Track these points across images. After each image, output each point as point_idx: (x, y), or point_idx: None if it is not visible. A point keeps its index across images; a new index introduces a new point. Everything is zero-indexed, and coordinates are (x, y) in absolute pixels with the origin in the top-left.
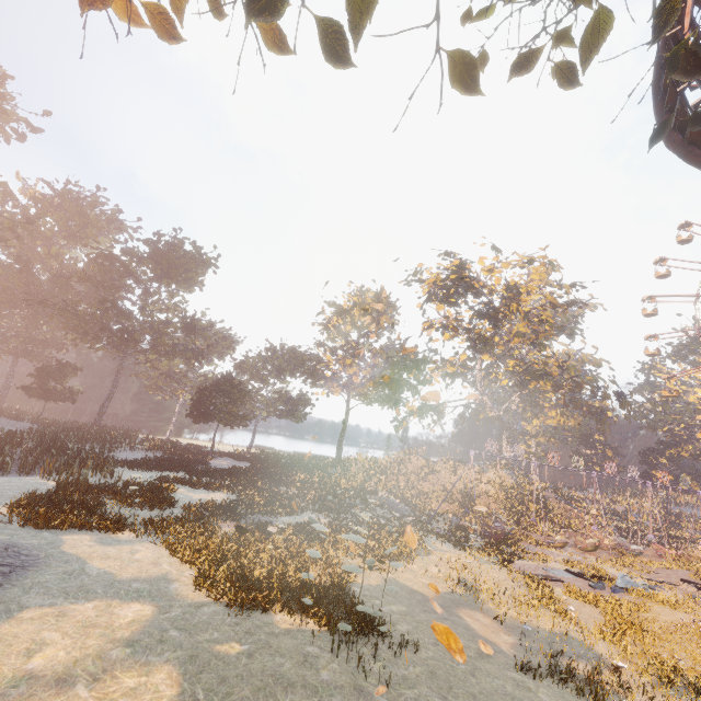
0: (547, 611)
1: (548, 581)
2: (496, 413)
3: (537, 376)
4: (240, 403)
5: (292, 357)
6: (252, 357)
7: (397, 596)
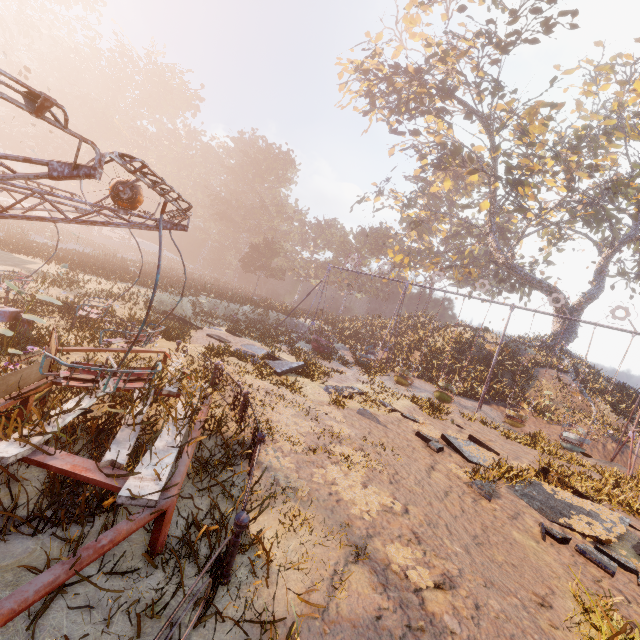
0: (55, 286)
1: (208, 336)
2: (502, 258)
3: (497, 178)
4: (270, 258)
5: (369, 236)
6: (335, 238)
7: (7, 257)
